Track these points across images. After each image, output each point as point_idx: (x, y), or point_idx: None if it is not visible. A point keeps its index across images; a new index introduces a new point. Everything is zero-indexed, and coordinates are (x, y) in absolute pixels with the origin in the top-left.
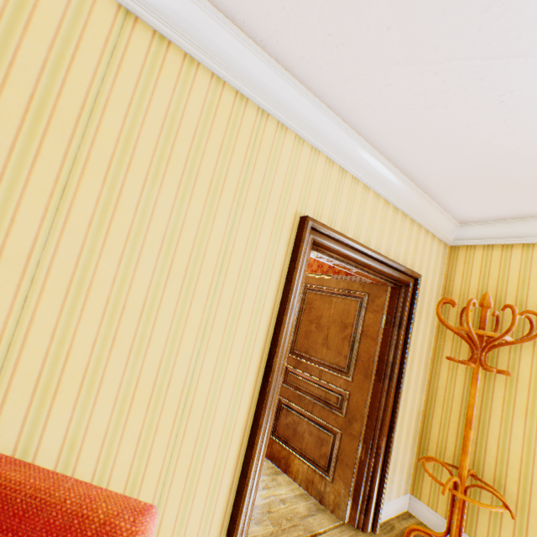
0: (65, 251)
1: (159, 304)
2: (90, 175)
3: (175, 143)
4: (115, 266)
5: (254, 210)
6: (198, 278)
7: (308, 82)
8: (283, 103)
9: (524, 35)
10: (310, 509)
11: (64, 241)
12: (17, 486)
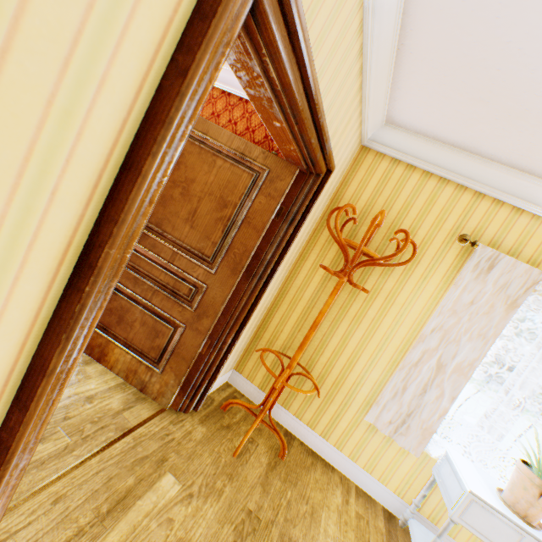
0: None
1: None
2: None
3: None
4: None
5: None
6: None
7: None
8: None
9: None
10: (128, 402)
11: None
12: None
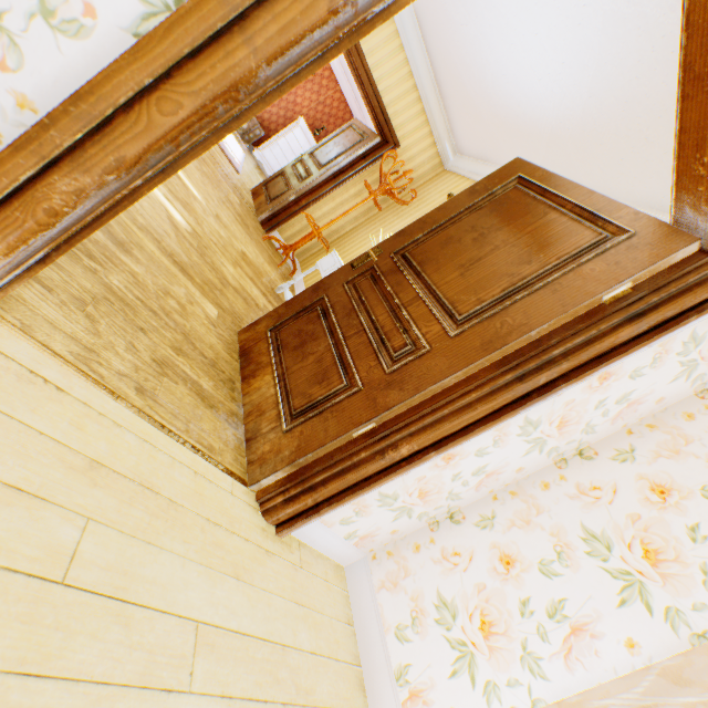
0: None
1: None
2: None
3: None
4: None
5: None
6: None
7: None
8: None
9: None
10: (249, 203)
11: None
12: None
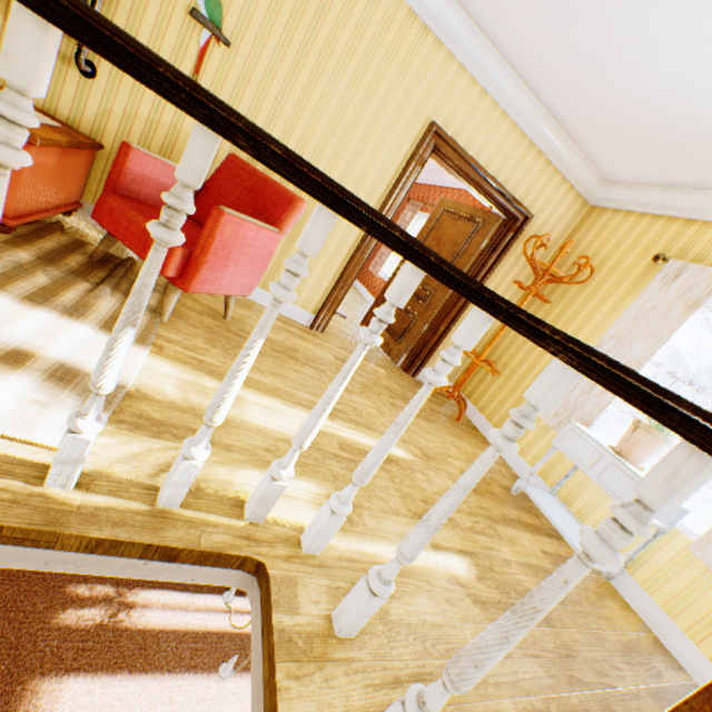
0: (291, 101)
1: (325, 149)
2: (310, 59)
3: (358, 46)
4: (309, 118)
5: (397, 107)
6: (349, 142)
7: (466, 8)
8: (443, 23)
9: (581, 12)
10: (379, 352)
11: (291, 95)
12: (269, 179)
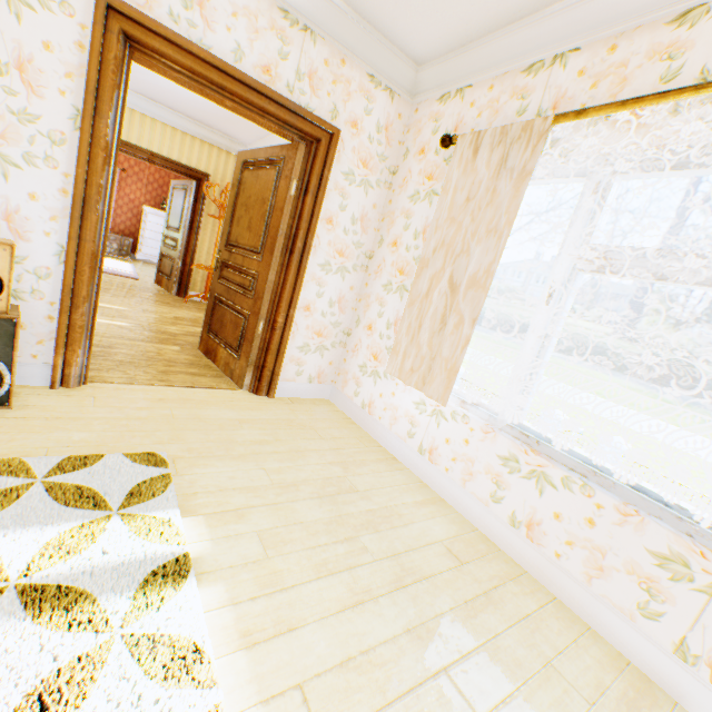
0: None
1: None
2: None
3: None
4: None
5: None
6: None
7: None
8: None
9: None
10: (160, 291)
11: None
12: None
